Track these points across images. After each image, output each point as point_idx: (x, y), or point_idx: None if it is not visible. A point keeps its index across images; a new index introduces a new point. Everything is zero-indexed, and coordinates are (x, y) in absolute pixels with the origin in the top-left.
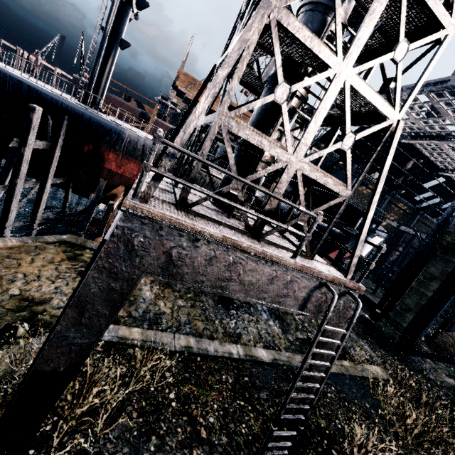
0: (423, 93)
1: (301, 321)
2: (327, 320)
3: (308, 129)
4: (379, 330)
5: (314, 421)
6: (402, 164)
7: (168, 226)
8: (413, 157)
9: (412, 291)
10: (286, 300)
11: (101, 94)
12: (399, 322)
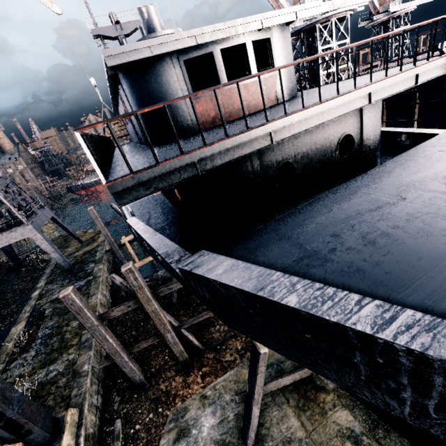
0: None
1: (64, 310)
2: None
3: None
4: None
5: None
6: None
7: None
8: None
9: None
10: None
11: None
12: None
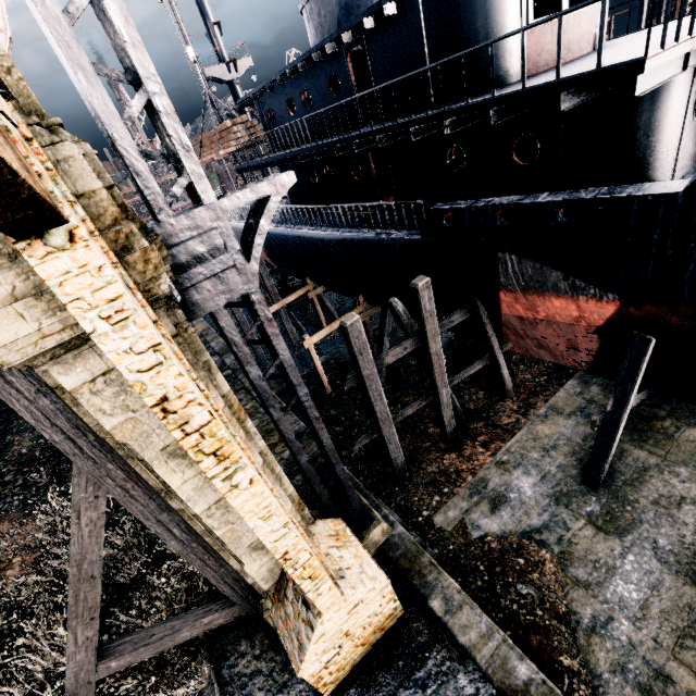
0: None
1: None
2: None
3: None
4: None
5: None
6: None
7: None
8: None
9: None
10: None
11: (265, 174)
12: None
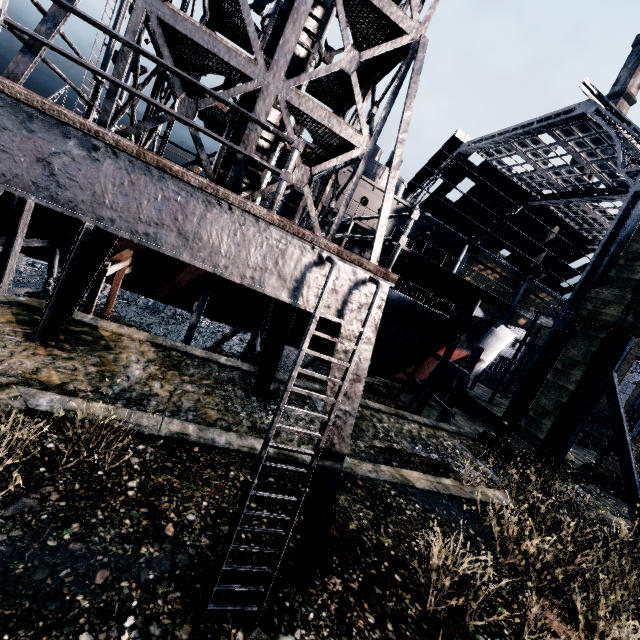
0: (544, 130)
1: (384, 430)
2: (324, 301)
3: (284, 33)
4: (508, 448)
5: (373, 539)
6: (536, 236)
7: (39, 113)
8: (550, 226)
9: (548, 386)
10: (265, 277)
11: None
12: (535, 433)
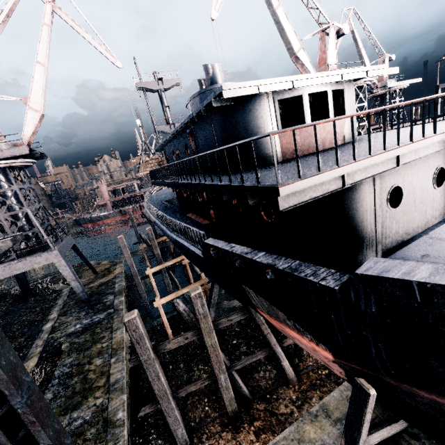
0: None
1: (84, 346)
2: None
3: None
4: None
5: None
6: None
7: None
8: None
9: None
10: None
11: None
12: None
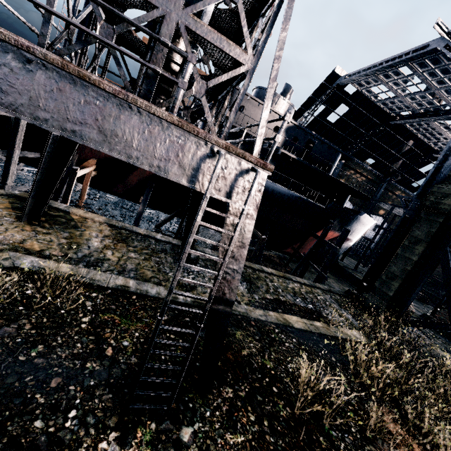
0: (404, 63)
1: (274, 287)
2: (213, 184)
3: None
4: (366, 302)
5: (259, 362)
6: (395, 148)
7: None
8: (406, 140)
9: (397, 257)
10: (169, 166)
11: None
12: (385, 291)
